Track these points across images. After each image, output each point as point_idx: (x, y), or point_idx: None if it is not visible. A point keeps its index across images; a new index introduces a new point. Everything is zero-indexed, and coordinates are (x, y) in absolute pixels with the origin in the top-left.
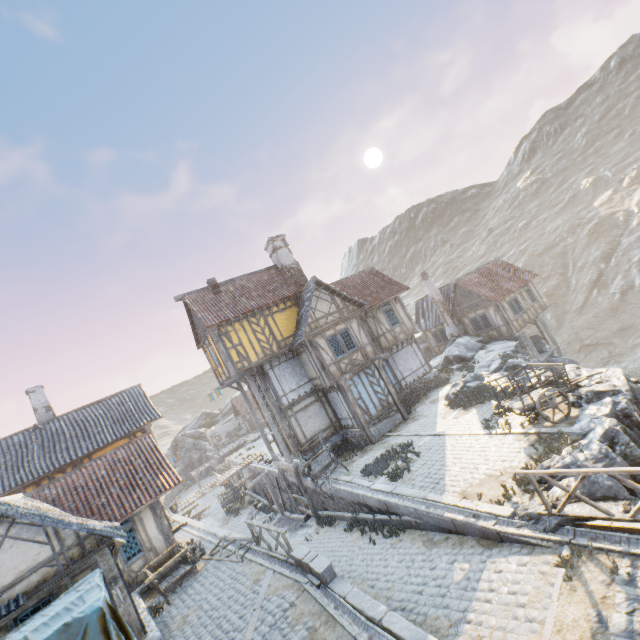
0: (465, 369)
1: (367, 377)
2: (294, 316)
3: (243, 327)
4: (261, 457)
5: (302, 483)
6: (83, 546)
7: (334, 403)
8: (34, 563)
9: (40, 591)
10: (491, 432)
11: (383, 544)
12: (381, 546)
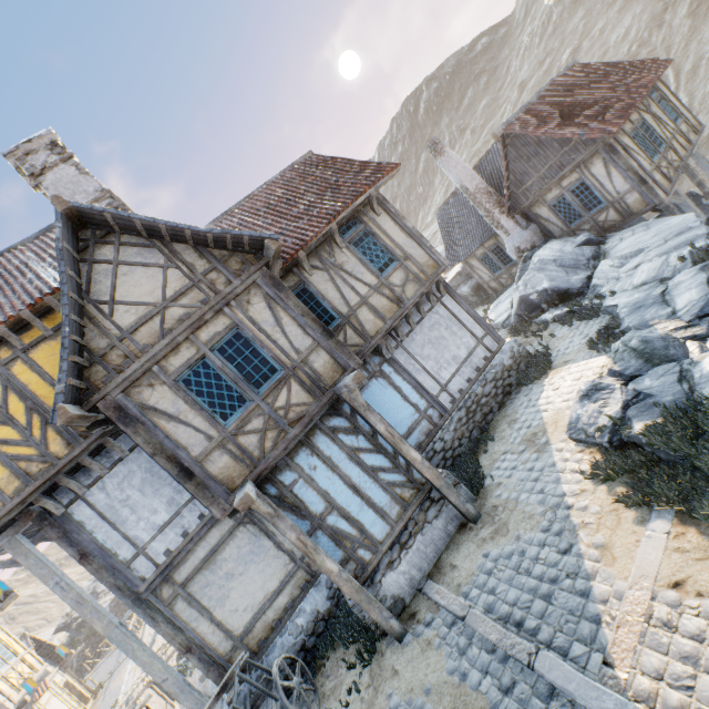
0: (581, 318)
1: (337, 441)
2: None
3: None
4: None
5: None
6: None
7: None
8: None
9: None
10: None
11: None
12: None
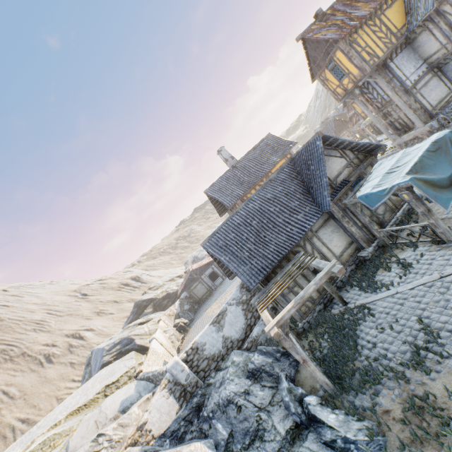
0: None
1: None
2: (401, 8)
3: (364, 32)
4: None
5: None
6: (358, 158)
7: (451, 72)
8: (341, 166)
9: (351, 178)
10: None
11: None
12: None
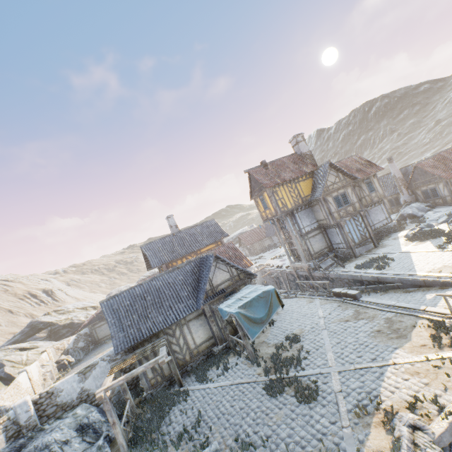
0: (417, 222)
1: (354, 221)
2: (310, 184)
3: (284, 189)
4: (272, 265)
5: (311, 274)
6: (239, 276)
7: (330, 235)
8: (225, 278)
9: (229, 289)
10: (443, 250)
11: (375, 295)
12: (374, 296)
